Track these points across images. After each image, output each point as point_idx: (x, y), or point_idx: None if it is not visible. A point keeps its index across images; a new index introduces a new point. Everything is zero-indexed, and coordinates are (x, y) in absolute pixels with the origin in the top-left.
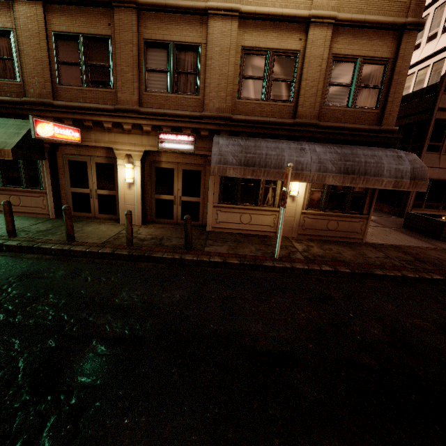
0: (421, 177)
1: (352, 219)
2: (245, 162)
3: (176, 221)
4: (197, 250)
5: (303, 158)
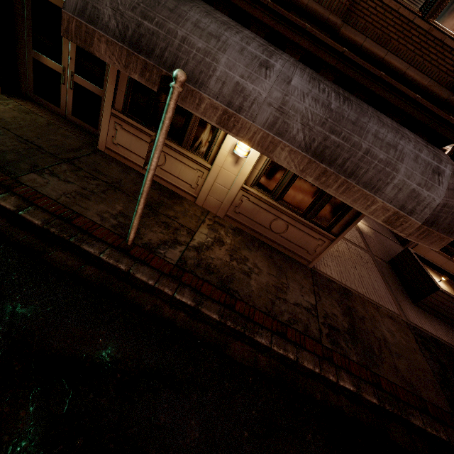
0: (447, 226)
1: (310, 231)
2: (134, 38)
3: (64, 114)
4: (5, 171)
5: (253, 85)
